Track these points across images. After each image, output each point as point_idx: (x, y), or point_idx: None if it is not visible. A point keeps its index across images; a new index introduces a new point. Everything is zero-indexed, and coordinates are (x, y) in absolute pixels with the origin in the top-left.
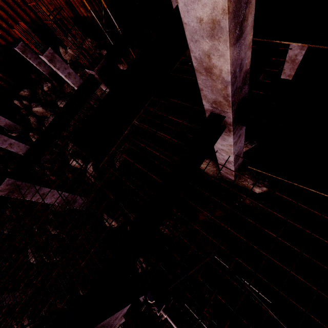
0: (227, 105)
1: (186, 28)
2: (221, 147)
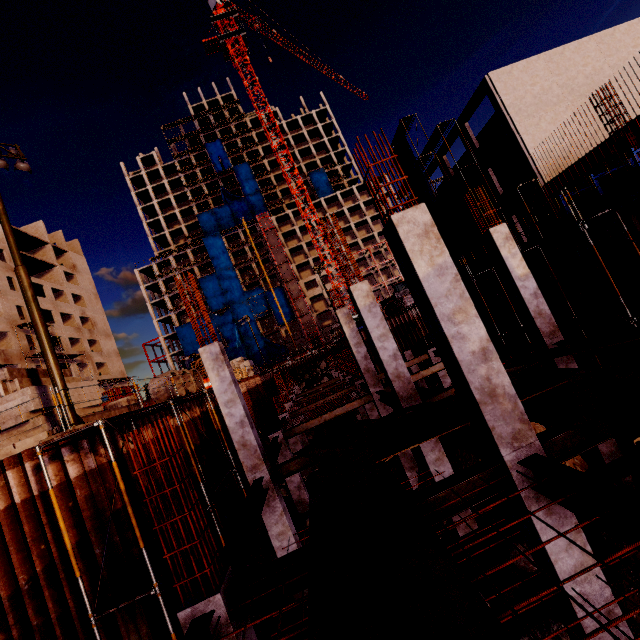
0: (528, 429)
1: (462, 364)
2: (569, 562)
